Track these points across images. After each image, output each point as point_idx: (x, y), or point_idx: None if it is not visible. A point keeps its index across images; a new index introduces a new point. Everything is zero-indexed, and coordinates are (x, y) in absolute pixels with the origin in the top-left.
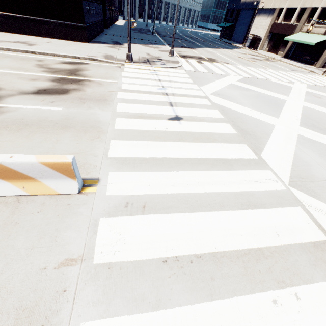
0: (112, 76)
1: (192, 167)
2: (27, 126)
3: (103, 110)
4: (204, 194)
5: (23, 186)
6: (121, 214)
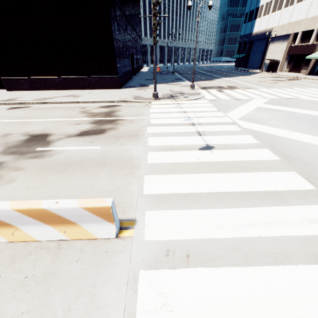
0: (141, 113)
1: (235, 203)
2: (70, 166)
3: (135, 145)
4: (258, 239)
5: (64, 230)
6: (162, 265)
